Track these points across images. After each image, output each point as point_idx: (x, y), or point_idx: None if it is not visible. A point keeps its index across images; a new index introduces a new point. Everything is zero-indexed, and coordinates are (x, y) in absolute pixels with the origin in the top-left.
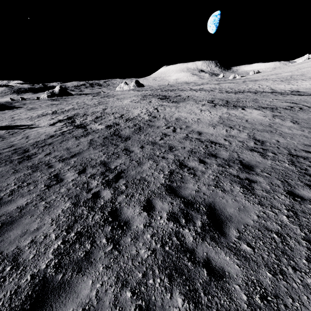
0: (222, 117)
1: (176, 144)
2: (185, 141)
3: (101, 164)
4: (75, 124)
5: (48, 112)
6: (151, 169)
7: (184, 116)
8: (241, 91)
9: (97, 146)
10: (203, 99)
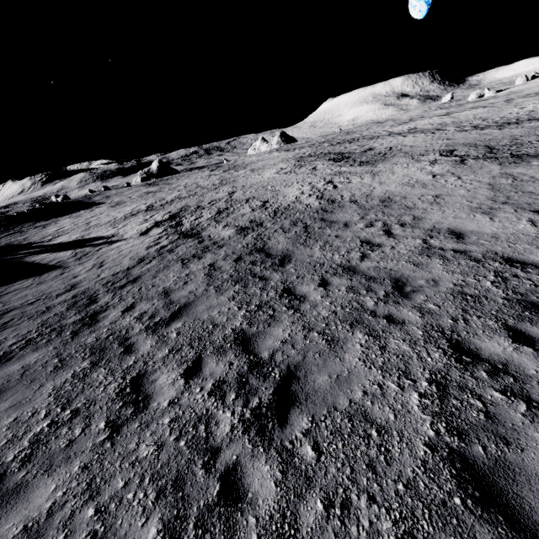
0: (497, 186)
1: (408, 271)
2: (430, 261)
3: (235, 341)
4: (182, 228)
5: (140, 208)
6: (372, 366)
7: (398, 192)
8: (510, 120)
9: (224, 285)
10: (426, 149)
